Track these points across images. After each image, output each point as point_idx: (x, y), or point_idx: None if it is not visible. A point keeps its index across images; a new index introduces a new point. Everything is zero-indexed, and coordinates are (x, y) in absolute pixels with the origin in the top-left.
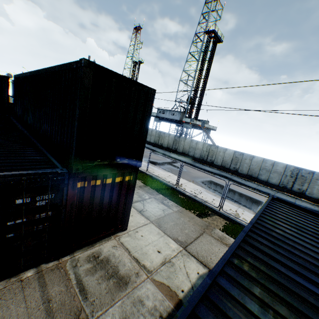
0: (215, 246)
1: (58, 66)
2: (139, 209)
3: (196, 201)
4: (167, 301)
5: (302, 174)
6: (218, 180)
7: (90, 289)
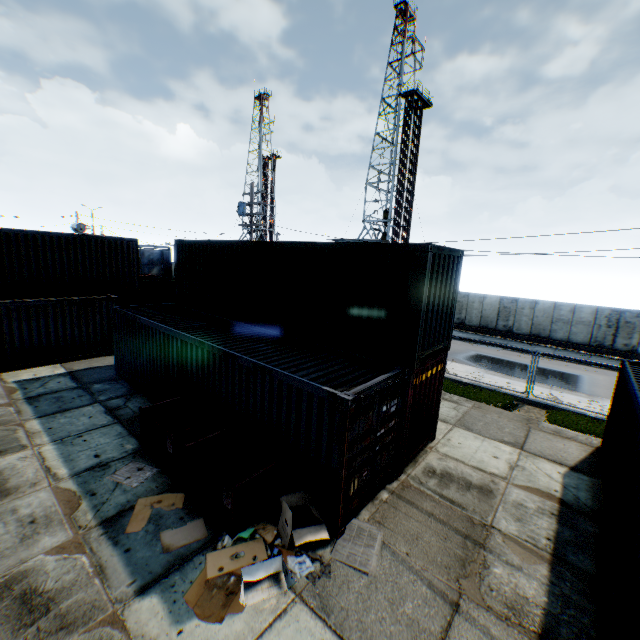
0: (555, 442)
1: (351, 243)
2: None
3: (484, 389)
4: (547, 501)
5: (626, 319)
6: (488, 352)
7: (460, 500)
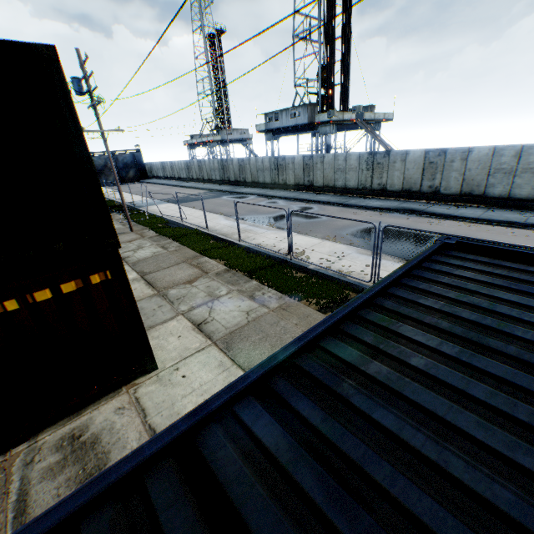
0: None
1: None
2: (198, 321)
3: (328, 277)
4: None
5: None
6: (391, 222)
7: (37, 511)
